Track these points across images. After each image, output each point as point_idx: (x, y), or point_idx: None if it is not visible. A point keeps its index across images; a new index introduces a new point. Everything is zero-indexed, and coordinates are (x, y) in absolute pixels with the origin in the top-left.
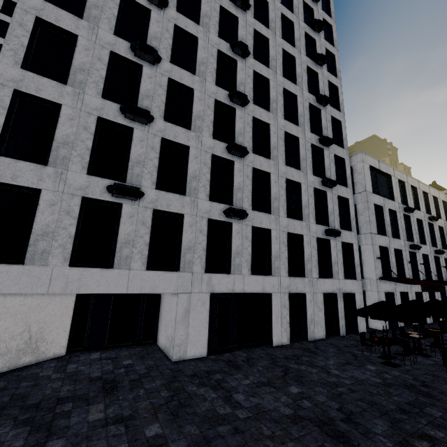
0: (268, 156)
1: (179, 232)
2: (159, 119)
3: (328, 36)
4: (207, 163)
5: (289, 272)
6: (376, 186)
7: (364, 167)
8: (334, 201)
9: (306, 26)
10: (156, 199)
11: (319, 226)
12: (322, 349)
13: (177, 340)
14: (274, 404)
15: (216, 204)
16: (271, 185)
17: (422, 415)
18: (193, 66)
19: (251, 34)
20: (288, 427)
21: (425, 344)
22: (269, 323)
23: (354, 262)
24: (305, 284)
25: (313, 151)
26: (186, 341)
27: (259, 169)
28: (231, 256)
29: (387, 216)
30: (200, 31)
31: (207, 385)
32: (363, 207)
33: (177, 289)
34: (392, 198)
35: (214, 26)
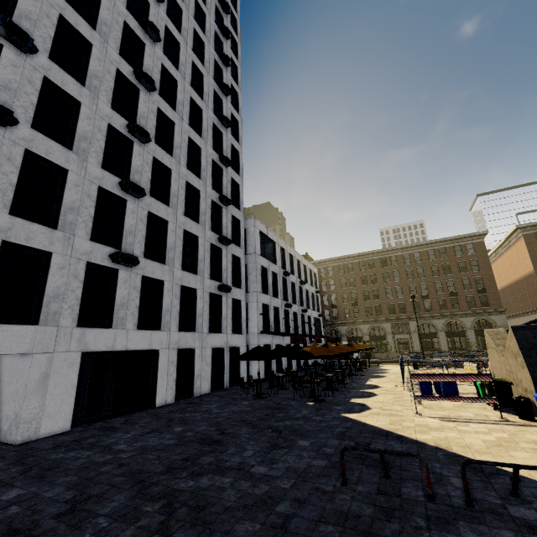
0: (167, 202)
1: (42, 275)
2: (24, 124)
3: (235, 102)
4: (92, 195)
5: (180, 327)
6: (264, 250)
7: (256, 232)
8: (229, 259)
9: (216, 84)
10: (9, 228)
11: (213, 282)
12: (207, 400)
13: (26, 415)
14: (159, 441)
15: (100, 246)
16: (168, 234)
17: (273, 418)
18: (82, 74)
19: (159, 68)
20: (173, 449)
21: (287, 383)
22: (153, 383)
23: (241, 318)
24: (195, 339)
25: (213, 207)
26: (40, 415)
27: (156, 214)
28: (114, 308)
29: (270, 277)
30: (96, 38)
31: (78, 449)
32: (252, 267)
33: (33, 348)
34: (275, 262)
35: (114, 40)
